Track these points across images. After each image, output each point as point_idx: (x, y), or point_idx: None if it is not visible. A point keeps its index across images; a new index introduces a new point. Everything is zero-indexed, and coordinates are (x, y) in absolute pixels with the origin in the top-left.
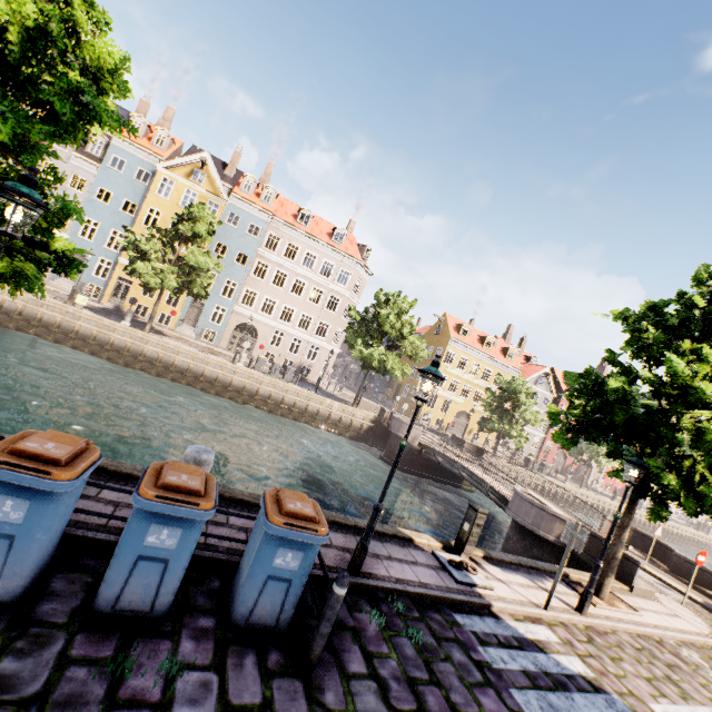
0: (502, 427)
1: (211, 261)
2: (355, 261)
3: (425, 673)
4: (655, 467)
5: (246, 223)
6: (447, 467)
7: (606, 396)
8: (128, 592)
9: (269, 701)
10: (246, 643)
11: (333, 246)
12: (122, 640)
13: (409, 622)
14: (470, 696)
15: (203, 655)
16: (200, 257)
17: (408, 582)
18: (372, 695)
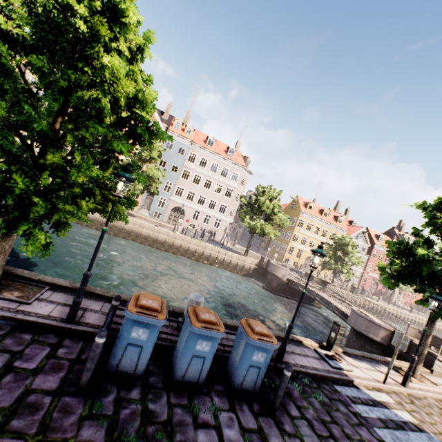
0: (337, 267)
1: (161, 173)
2: (241, 167)
3: (328, 417)
4: None
5: (177, 147)
6: (306, 294)
7: (413, 255)
8: (188, 372)
9: (261, 428)
10: (240, 399)
11: (228, 158)
12: (188, 395)
13: (313, 389)
14: (354, 430)
15: (224, 404)
16: (155, 171)
17: (307, 367)
18: (306, 427)
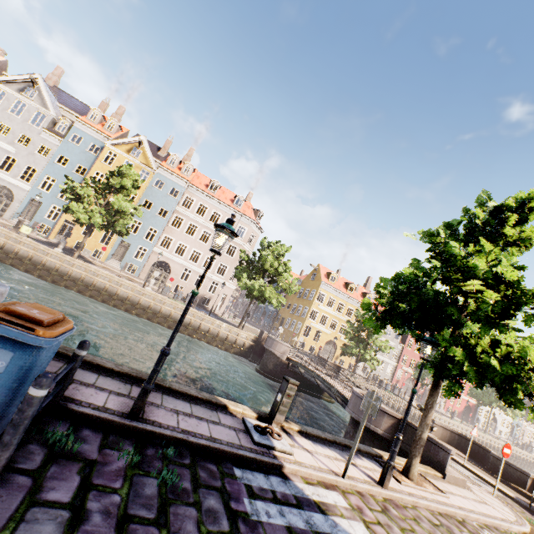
0: (359, 352)
1: (131, 206)
2: (250, 220)
3: (153, 513)
4: (443, 342)
5: (169, 187)
6: (307, 377)
7: None
8: None
9: None
10: None
11: (233, 208)
12: None
13: (172, 466)
14: None
15: None
16: (123, 202)
17: (196, 434)
18: (51, 525)
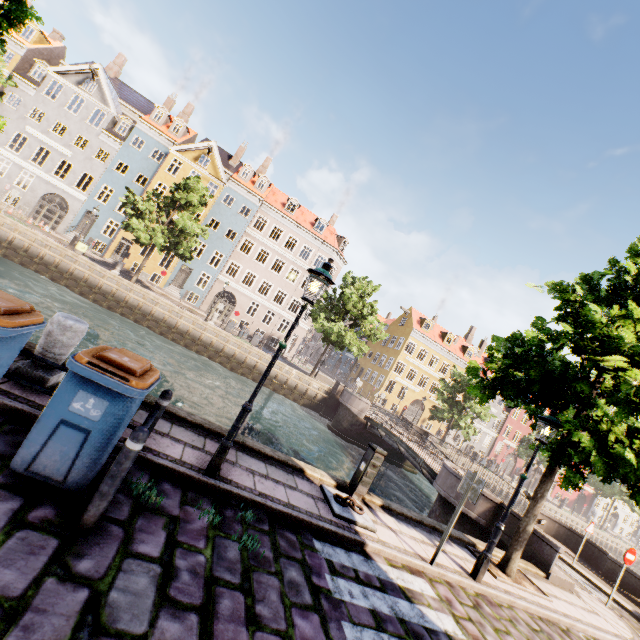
0: (452, 417)
1: (197, 226)
2: (332, 249)
3: (237, 578)
4: (567, 424)
5: (239, 204)
6: (388, 441)
7: None
8: None
9: None
10: (18, 491)
11: (313, 233)
12: None
13: (252, 531)
14: (282, 614)
15: None
16: (188, 221)
17: (274, 499)
18: (146, 578)
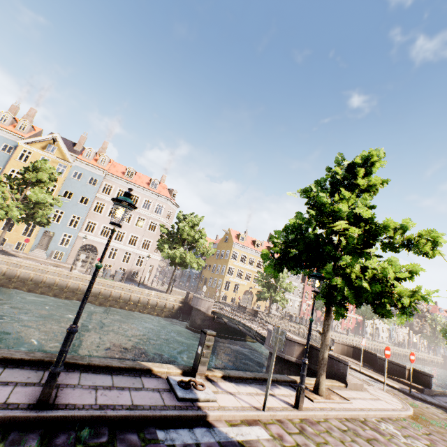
0: (270, 295)
1: (49, 197)
2: (166, 199)
3: None
4: (326, 274)
5: (87, 177)
6: (231, 325)
7: None
8: None
9: None
10: None
11: (150, 190)
12: None
13: None
14: None
15: None
16: (40, 194)
17: (116, 407)
18: None
